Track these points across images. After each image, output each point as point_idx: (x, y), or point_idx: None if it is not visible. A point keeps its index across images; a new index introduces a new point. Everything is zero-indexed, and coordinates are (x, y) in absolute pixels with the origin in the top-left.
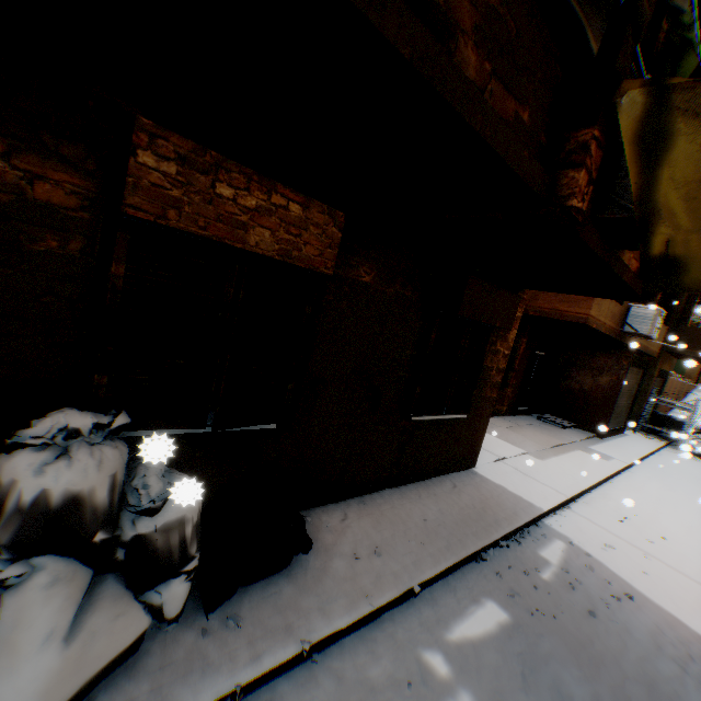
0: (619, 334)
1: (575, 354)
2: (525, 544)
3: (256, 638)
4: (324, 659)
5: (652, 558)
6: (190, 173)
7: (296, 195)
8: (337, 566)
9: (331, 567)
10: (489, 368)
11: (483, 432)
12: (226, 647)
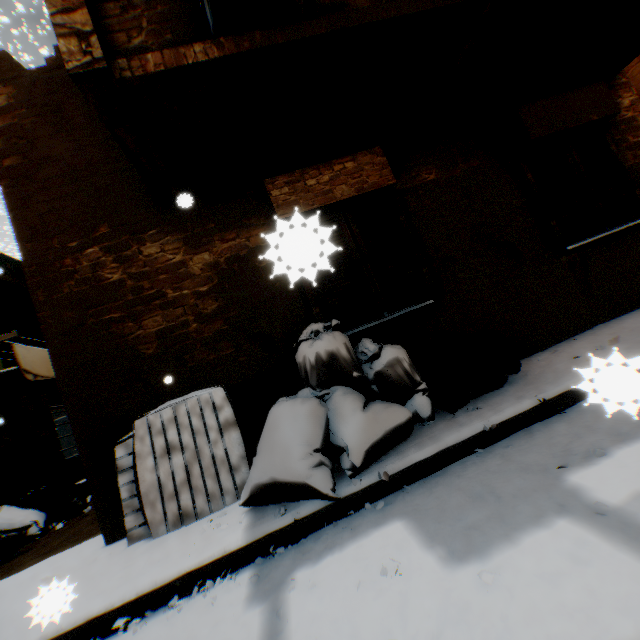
0: None
1: None
2: None
3: (494, 407)
4: (572, 410)
5: None
6: (293, 186)
7: (345, 159)
8: (555, 367)
9: (549, 370)
10: (636, 165)
11: None
12: (472, 416)
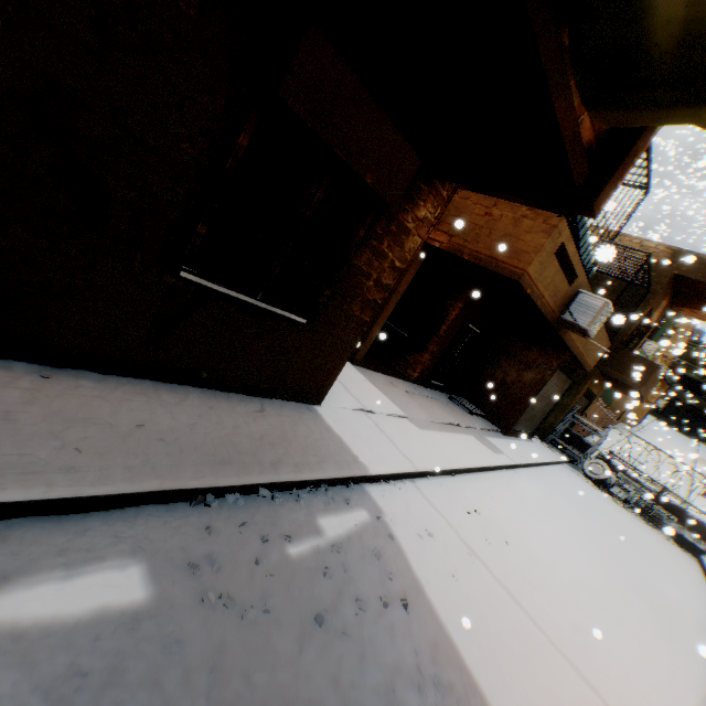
0: (557, 322)
1: (511, 343)
2: (306, 504)
3: None
4: None
5: (478, 561)
6: None
7: None
8: None
9: None
10: (363, 272)
11: (340, 362)
12: None
